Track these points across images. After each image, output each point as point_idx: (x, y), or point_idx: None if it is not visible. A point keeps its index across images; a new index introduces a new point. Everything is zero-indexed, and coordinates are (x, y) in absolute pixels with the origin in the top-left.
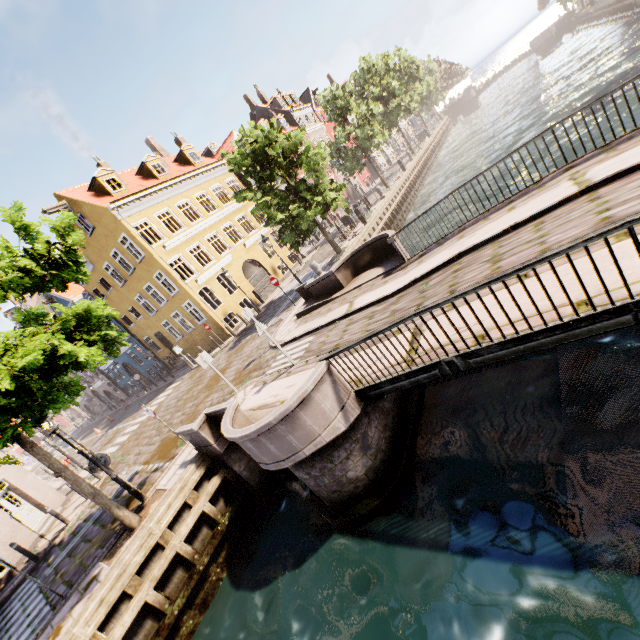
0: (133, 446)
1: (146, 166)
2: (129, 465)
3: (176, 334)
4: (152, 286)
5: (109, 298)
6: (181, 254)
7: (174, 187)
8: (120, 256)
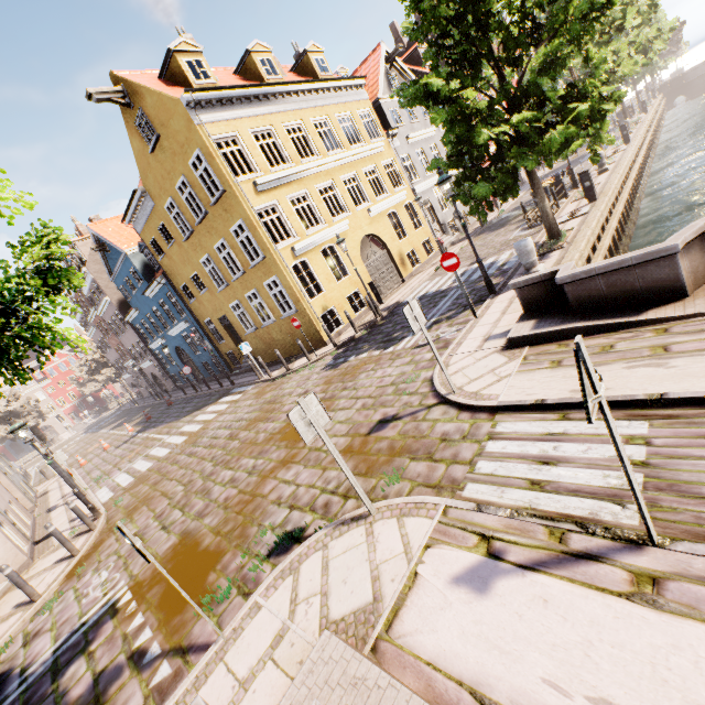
0: (144, 501)
1: (251, 59)
2: (117, 558)
3: (247, 324)
4: (226, 245)
5: (168, 255)
6: (277, 202)
7: (286, 98)
8: (189, 190)
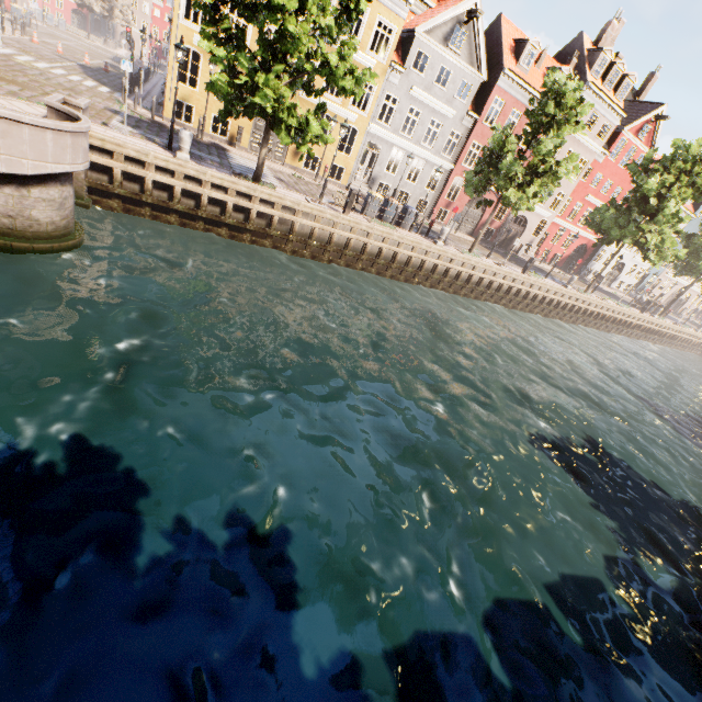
0: None
1: None
2: None
3: None
4: None
5: None
6: None
7: None
8: None
